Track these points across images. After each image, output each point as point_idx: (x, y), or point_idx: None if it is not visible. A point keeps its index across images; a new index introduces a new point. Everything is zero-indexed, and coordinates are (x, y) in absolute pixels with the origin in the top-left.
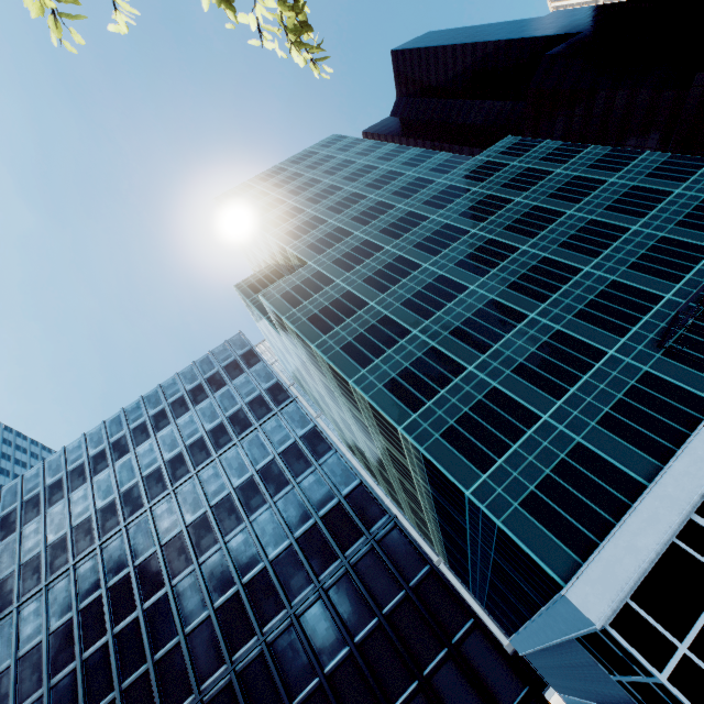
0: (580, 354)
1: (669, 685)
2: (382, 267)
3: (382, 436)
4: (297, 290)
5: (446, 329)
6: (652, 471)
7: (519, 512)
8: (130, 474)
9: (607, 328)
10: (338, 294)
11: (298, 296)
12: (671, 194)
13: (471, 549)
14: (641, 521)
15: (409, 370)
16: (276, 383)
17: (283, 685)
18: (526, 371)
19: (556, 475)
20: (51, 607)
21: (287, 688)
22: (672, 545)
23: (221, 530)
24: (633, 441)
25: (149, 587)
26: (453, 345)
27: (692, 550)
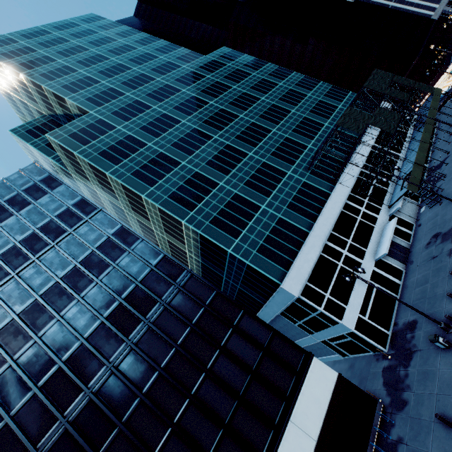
0: (276, 174)
1: (324, 311)
2: (153, 120)
3: (166, 233)
4: (84, 132)
5: (203, 161)
6: (311, 226)
7: (257, 255)
8: None
9: (286, 161)
10: (121, 136)
11: (86, 136)
12: (306, 96)
13: (223, 291)
14: (309, 248)
15: (184, 186)
16: (81, 199)
17: (133, 385)
18: (251, 184)
19: (271, 234)
20: None
21: (137, 385)
22: (320, 255)
23: (55, 309)
24: (302, 214)
25: None
26: (209, 171)
27: (327, 256)
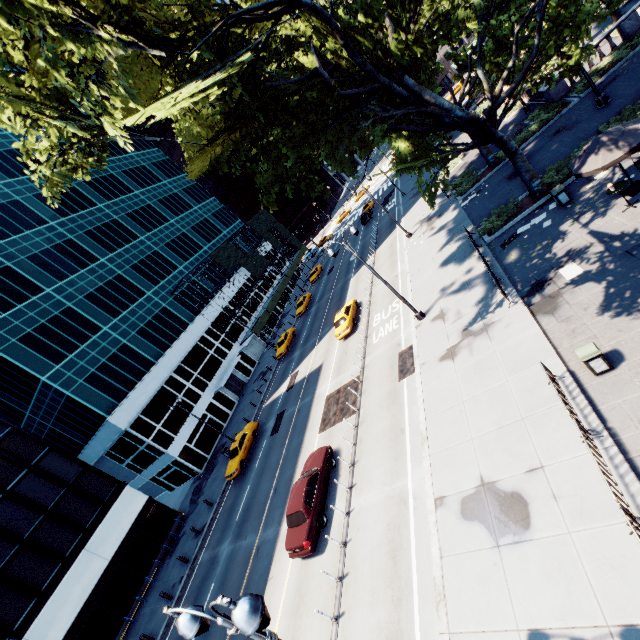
0: (132, 292)
1: (151, 442)
2: None
3: None
4: None
5: (24, 253)
6: (159, 356)
7: (84, 384)
8: None
9: (149, 279)
10: None
11: None
12: (193, 208)
13: None
14: (151, 379)
15: None
16: None
17: None
18: (95, 298)
19: (109, 362)
20: None
21: None
22: (162, 387)
23: None
24: (153, 342)
25: None
26: (32, 269)
27: (170, 388)
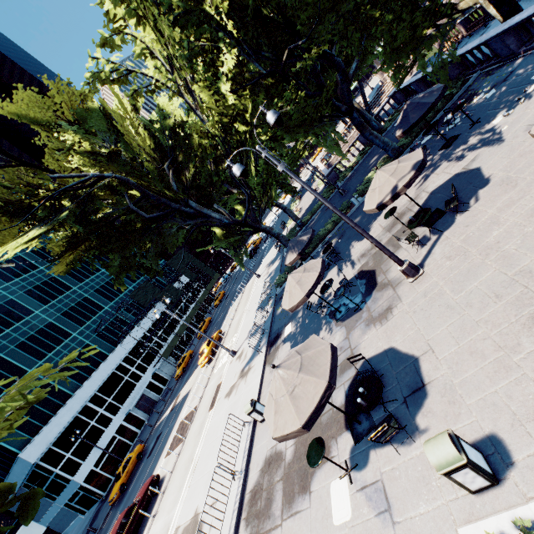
0: (59, 335)
1: (59, 471)
2: None
3: None
4: None
5: None
6: (77, 388)
7: None
8: None
9: (77, 321)
10: None
11: None
12: None
13: None
14: (66, 411)
15: None
16: None
17: None
18: (25, 345)
19: None
20: None
21: None
22: (76, 417)
23: None
24: (73, 376)
25: None
26: None
27: (83, 416)
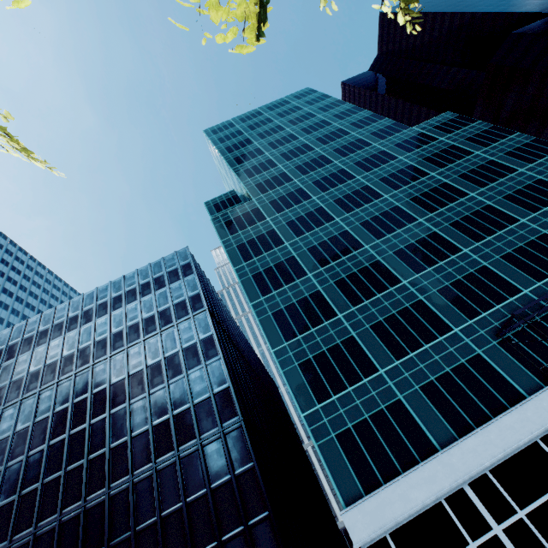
0: (430, 325)
1: None
2: (304, 214)
3: None
4: (237, 221)
5: (333, 278)
6: (448, 440)
7: (334, 441)
8: (88, 337)
9: (461, 308)
10: (265, 230)
11: (236, 225)
12: None
13: None
14: (421, 478)
15: (295, 305)
16: (198, 293)
17: (134, 514)
18: (381, 329)
19: (371, 421)
20: (20, 415)
21: (136, 517)
22: (439, 504)
23: (130, 394)
24: (442, 411)
25: (77, 420)
26: (334, 293)
27: (452, 513)
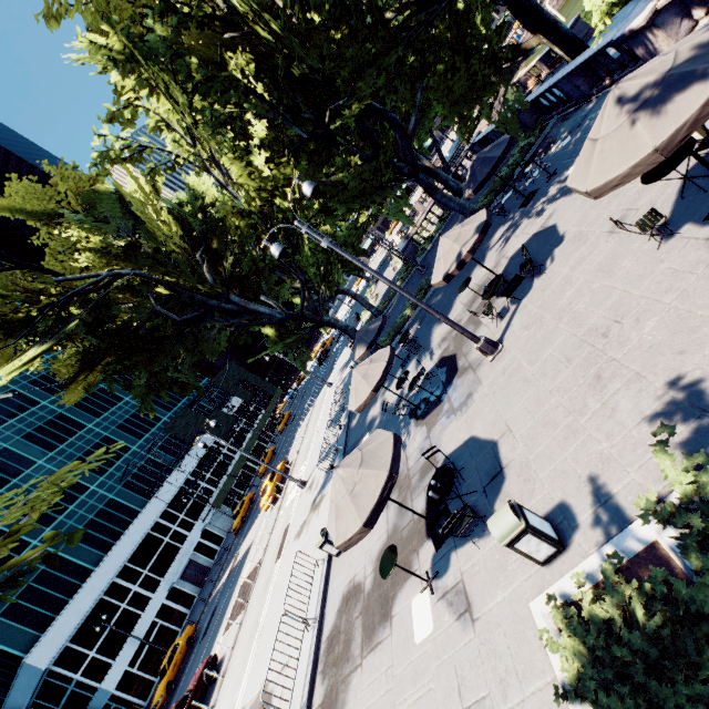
0: (72, 491)
1: (81, 678)
2: None
3: None
4: None
5: None
6: (100, 560)
7: None
8: None
9: (95, 470)
10: None
11: None
12: None
13: None
14: (86, 592)
15: None
16: None
17: None
18: None
19: (35, 583)
20: None
21: None
22: (101, 599)
23: None
24: (93, 544)
25: None
26: None
27: (110, 598)
